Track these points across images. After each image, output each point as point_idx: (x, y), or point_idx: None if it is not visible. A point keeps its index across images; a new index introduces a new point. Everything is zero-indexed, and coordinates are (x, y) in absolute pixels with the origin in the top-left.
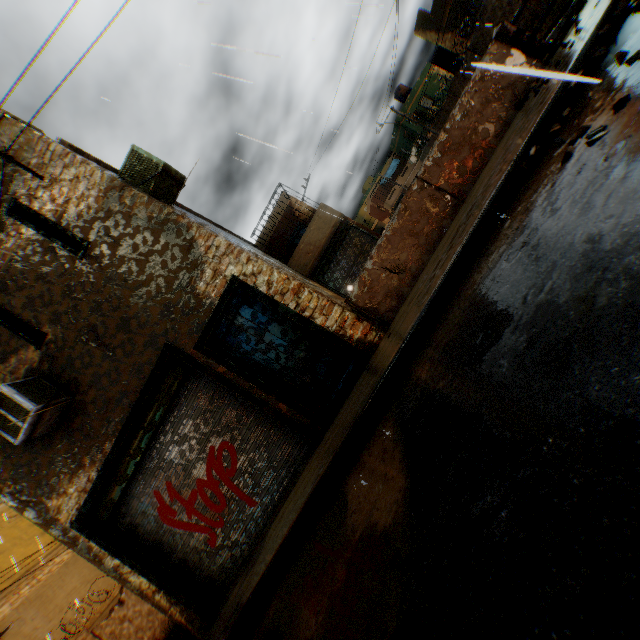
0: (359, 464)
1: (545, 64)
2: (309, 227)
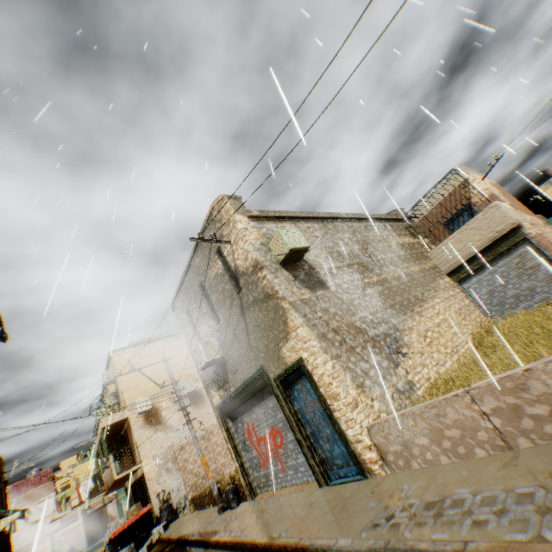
0: None
1: None
2: (466, 224)
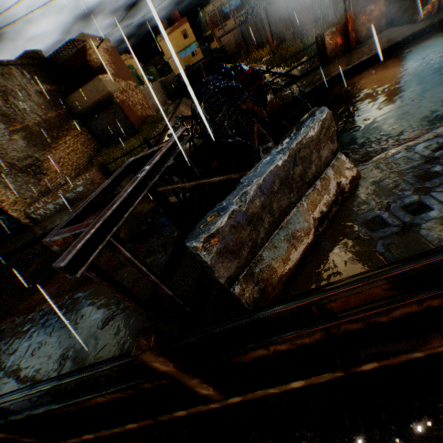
0: None
1: None
2: (85, 86)
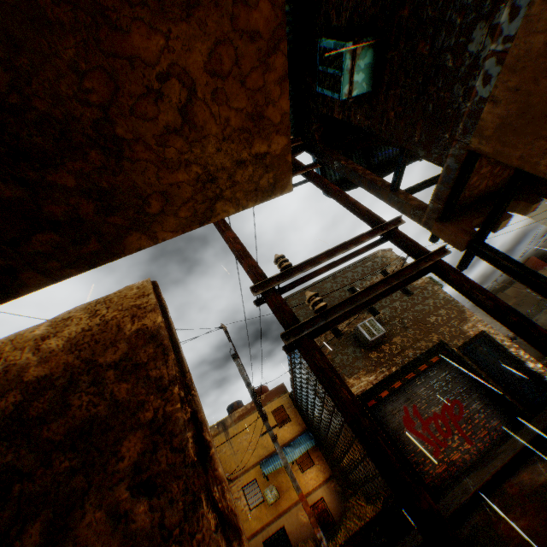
0: None
1: None
2: None
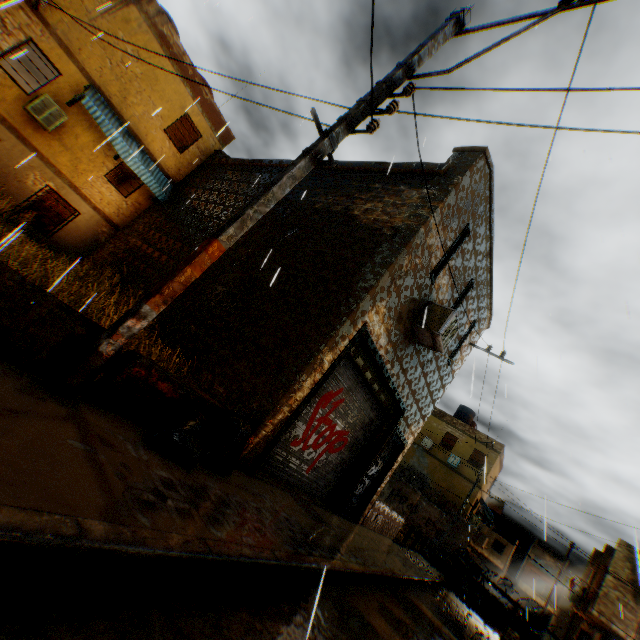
0: (413, 597)
1: (397, 541)
2: None
